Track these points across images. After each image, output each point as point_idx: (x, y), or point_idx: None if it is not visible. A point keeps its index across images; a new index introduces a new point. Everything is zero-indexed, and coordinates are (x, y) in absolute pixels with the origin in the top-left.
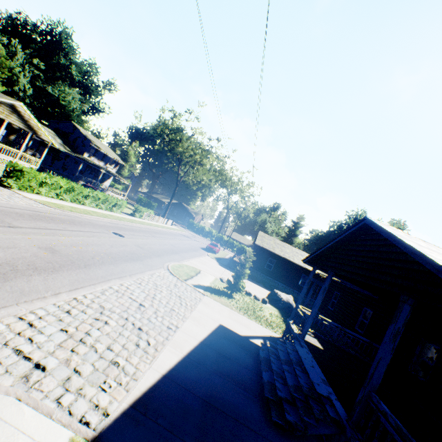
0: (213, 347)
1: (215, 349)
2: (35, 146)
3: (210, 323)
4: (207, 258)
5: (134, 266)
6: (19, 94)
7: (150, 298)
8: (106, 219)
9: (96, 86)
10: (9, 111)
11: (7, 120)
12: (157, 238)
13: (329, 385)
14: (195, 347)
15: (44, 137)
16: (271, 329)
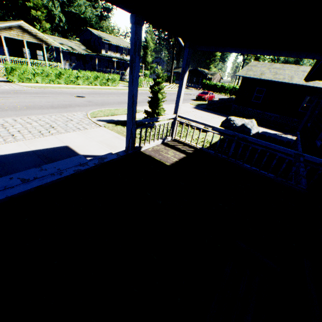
0: None
1: None
2: (68, 58)
3: (49, 145)
4: (182, 105)
5: (43, 111)
6: (60, 26)
7: None
8: (87, 90)
9: None
10: (21, 32)
11: (24, 40)
12: None
13: None
14: None
15: (54, 45)
16: None
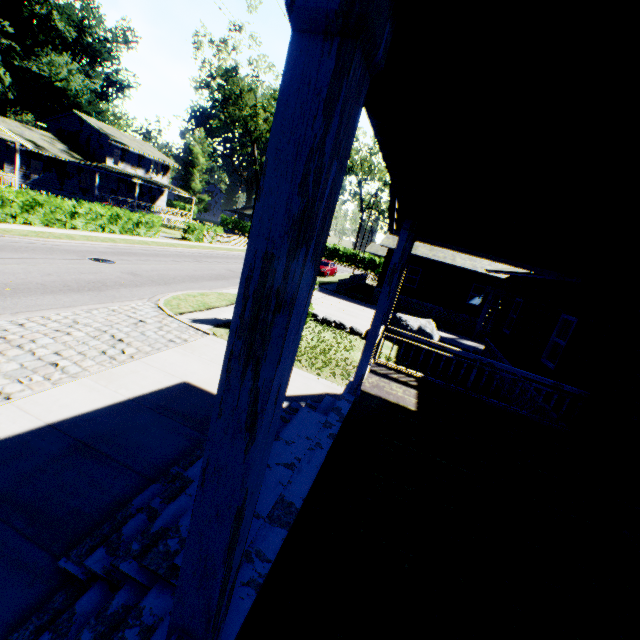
0: (82, 432)
1: (80, 438)
2: (23, 162)
3: (151, 382)
4: None
5: (60, 299)
6: None
7: (5, 348)
8: (103, 244)
9: (102, 42)
10: None
11: None
12: (204, 263)
13: (288, 523)
14: (0, 440)
15: (3, 135)
16: (340, 380)
